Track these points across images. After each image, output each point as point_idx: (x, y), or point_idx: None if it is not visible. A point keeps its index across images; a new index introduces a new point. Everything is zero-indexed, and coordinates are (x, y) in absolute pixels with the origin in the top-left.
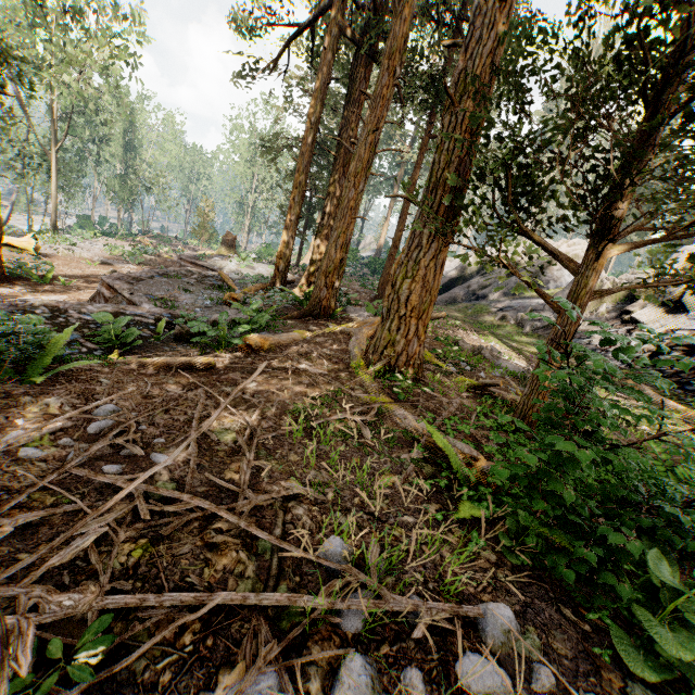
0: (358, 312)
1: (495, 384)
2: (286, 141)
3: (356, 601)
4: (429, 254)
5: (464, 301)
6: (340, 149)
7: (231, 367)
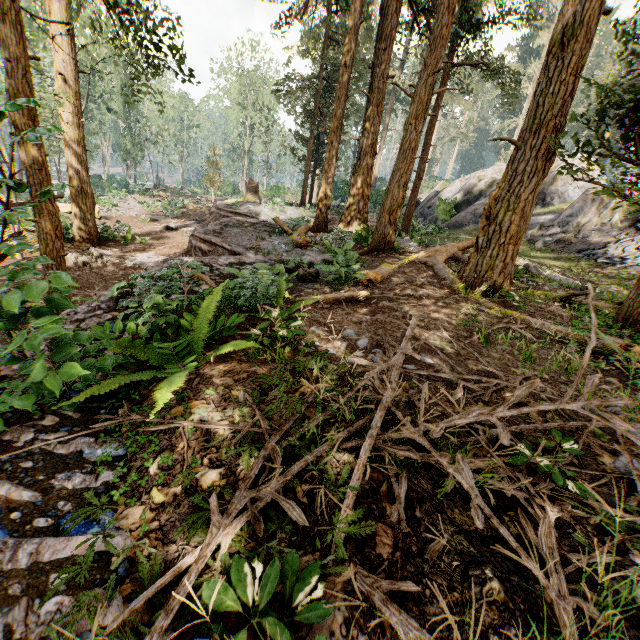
0: (406, 243)
1: (580, 294)
2: (296, 83)
3: (639, 425)
4: (529, 189)
5: (470, 224)
6: (373, 89)
7: (372, 298)
